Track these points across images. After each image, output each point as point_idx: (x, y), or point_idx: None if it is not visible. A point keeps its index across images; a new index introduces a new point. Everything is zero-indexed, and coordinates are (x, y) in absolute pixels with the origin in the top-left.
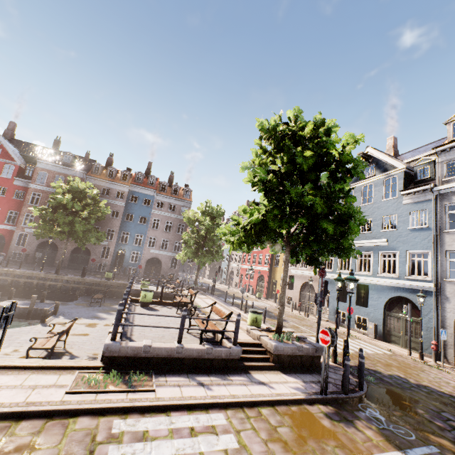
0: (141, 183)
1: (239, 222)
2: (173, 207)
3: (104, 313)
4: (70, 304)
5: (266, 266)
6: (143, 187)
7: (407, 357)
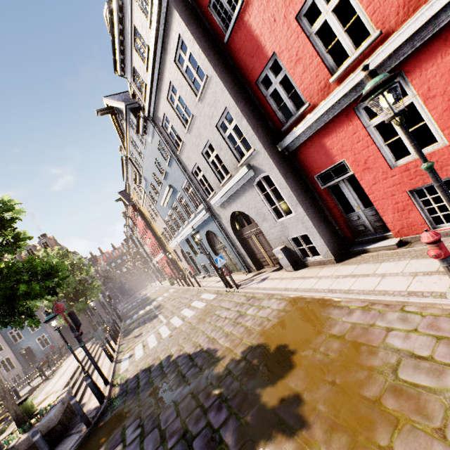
0: None
1: None
2: None
3: None
4: None
5: (161, 251)
6: None
7: (225, 291)
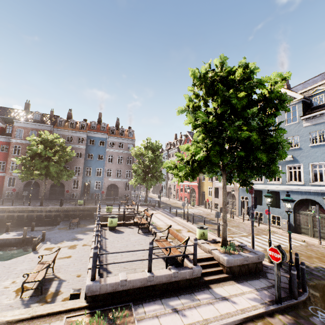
0: (95, 130)
1: (182, 158)
2: (122, 145)
3: (81, 234)
4: (54, 229)
5: (195, 181)
6: (97, 132)
7: (319, 246)
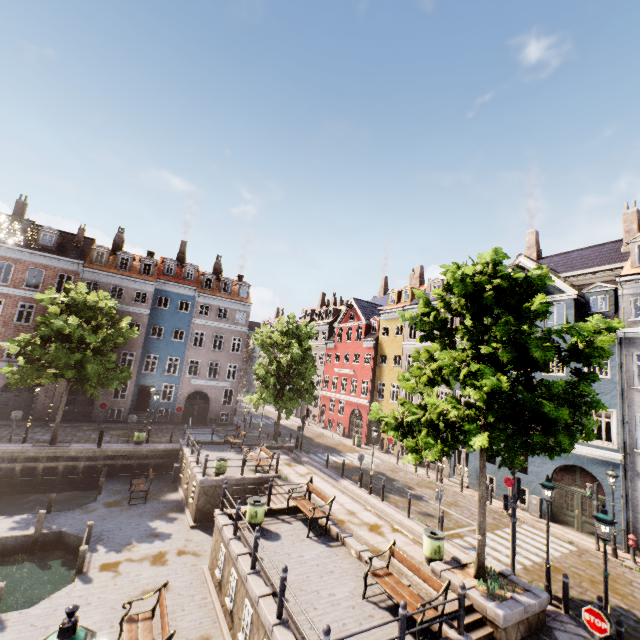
0: (173, 277)
1: (421, 416)
2: (219, 309)
3: (161, 521)
4: (97, 508)
5: (364, 397)
6: (177, 283)
7: (596, 553)
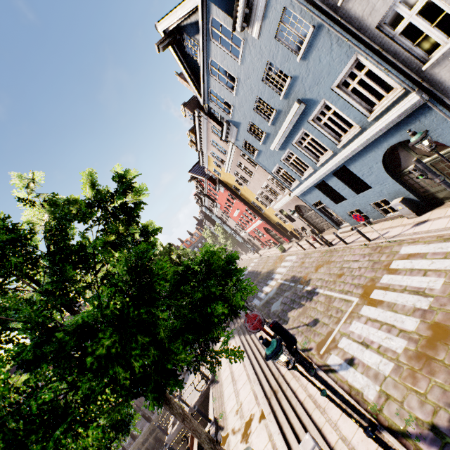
0: None
1: None
2: None
3: None
4: None
5: (257, 219)
6: None
7: None
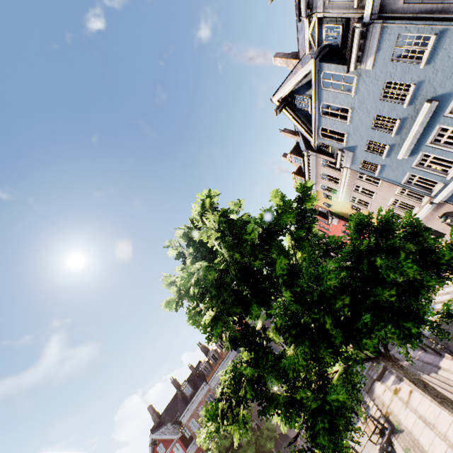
0: None
1: None
2: None
3: None
4: None
5: None
6: None
7: None
